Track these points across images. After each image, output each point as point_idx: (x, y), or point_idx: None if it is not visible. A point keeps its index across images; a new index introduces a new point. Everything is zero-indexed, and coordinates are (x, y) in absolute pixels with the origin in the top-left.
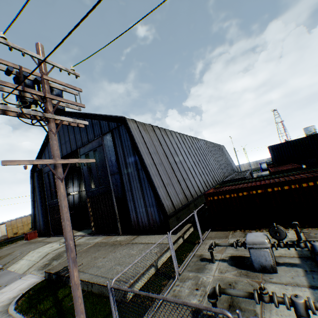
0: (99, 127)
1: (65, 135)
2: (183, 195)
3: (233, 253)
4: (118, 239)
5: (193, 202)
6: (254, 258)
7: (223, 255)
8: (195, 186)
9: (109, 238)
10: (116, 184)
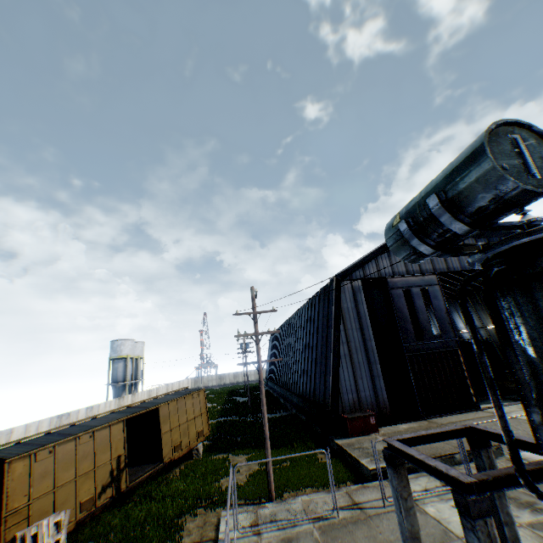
0: None
1: None
2: None
3: None
4: None
5: None
6: None
7: None
8: None
9: None
10: None
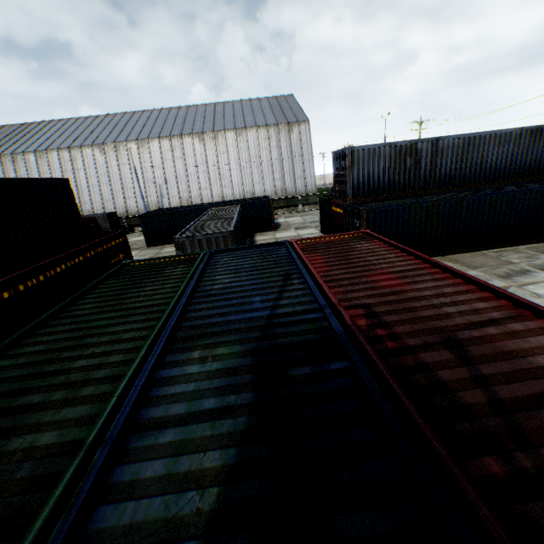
0: None
1: None
2: None
3: None
4: None
5: None
6: None
7: None
8: None
9: None
10: None
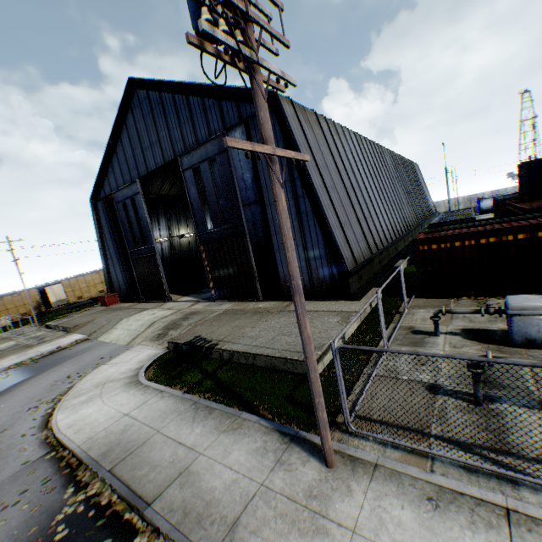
0: (218, 115)
1: (150, 131)
2: (365, 244)
3: (465, 326)
4: (260, 306)
5: (378, 256)
6: (516, 329)
7: (450, 327)
8: (380, 231)
9: (243, 305)
10: (253, 221)
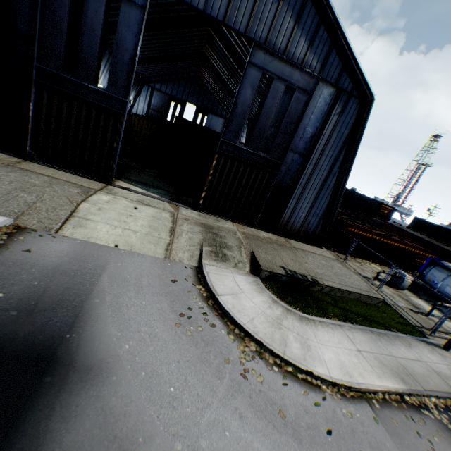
0: (323, 56)
1: None
2: None
3: (372, 275)
4: (267, 236)
5: None
6: (402, 284)
7: (369, 276)
8: None
9: (247, 229)
10: (288, 166)
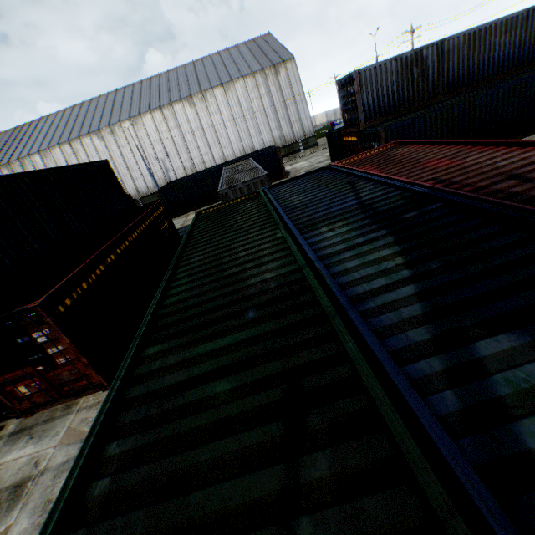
0: None
1: None
2: None
3: None
4: None
5: None
6: None
7: None
8: None
9: None
10: None
